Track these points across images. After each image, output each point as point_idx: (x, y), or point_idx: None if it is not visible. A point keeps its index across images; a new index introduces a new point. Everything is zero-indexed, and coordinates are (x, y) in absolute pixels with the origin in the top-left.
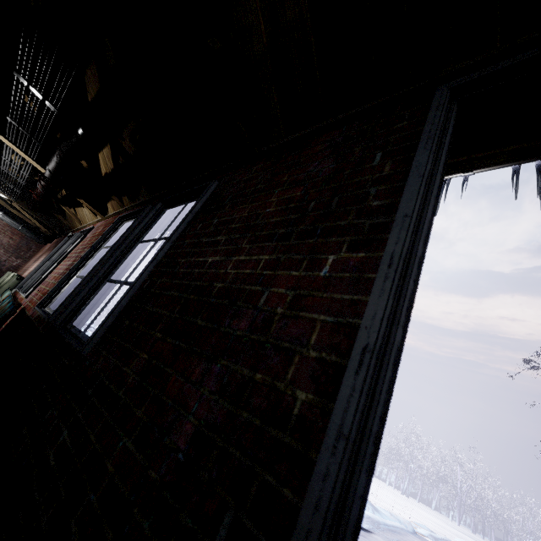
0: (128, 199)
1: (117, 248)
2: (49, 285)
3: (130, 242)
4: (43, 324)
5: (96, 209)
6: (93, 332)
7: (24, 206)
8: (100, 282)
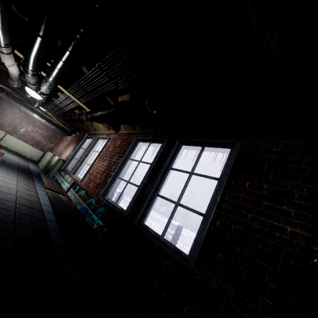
0: (140, 127)
1: (152, 169)
2: (97, 178)
3: (165, 168)
4: (117, 215)
5: (114, 128)
6: (191, 254)
7: (60, 118)
8: (153, 196)
